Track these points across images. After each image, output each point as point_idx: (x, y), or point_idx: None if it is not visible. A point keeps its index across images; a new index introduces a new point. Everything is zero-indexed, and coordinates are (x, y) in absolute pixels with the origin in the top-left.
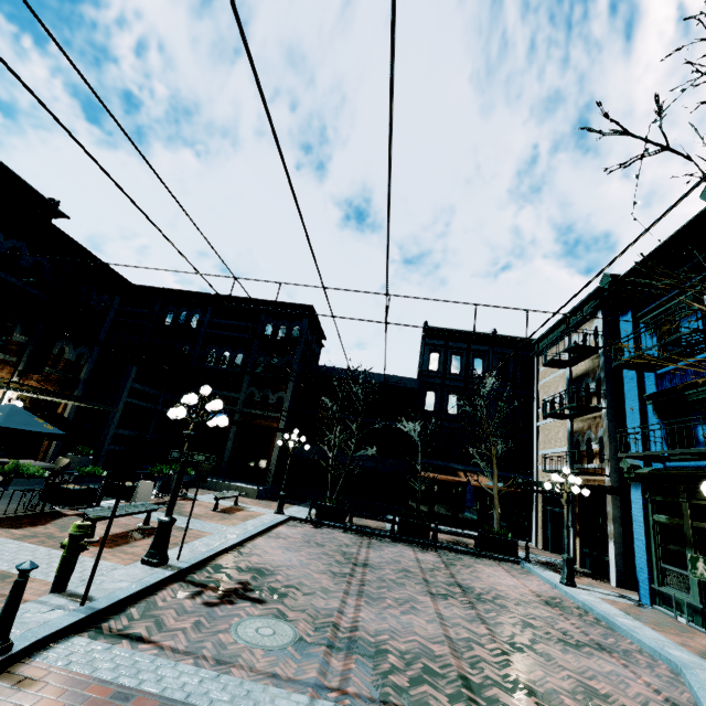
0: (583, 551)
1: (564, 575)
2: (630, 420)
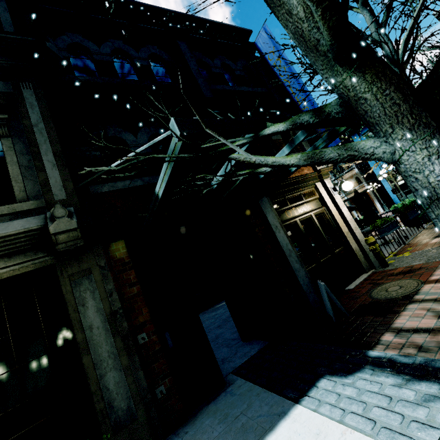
0: (361, 215)
1: (386, 209)
2: (371, 165)
